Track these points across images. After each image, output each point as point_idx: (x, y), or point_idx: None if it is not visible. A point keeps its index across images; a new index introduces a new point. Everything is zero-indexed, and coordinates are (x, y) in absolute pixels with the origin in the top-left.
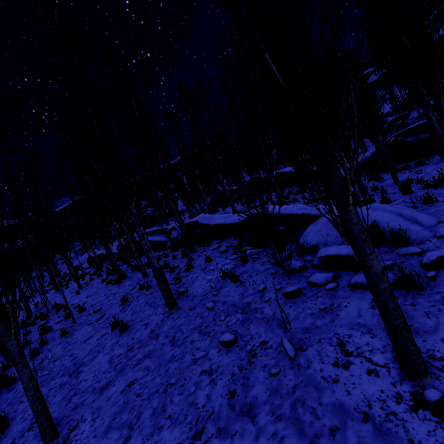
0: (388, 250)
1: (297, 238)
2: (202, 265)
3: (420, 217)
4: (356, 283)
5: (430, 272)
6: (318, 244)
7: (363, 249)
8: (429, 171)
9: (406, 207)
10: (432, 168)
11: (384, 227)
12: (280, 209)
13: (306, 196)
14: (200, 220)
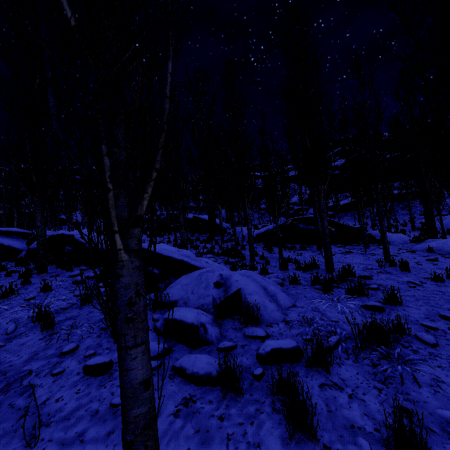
0: (239, 327)
1: (166, 287)
2: (32, 293)
3: (280, 296)
4: (180, 367)
5: (258, 369)
6: (179, 301)
7: (124, 335)
8: (306, 256)
9: (274, 282)
10: (309, 254)
11: (246, 298)
12: (164, 249)
13: (209, 247)
14: (78, 236)
